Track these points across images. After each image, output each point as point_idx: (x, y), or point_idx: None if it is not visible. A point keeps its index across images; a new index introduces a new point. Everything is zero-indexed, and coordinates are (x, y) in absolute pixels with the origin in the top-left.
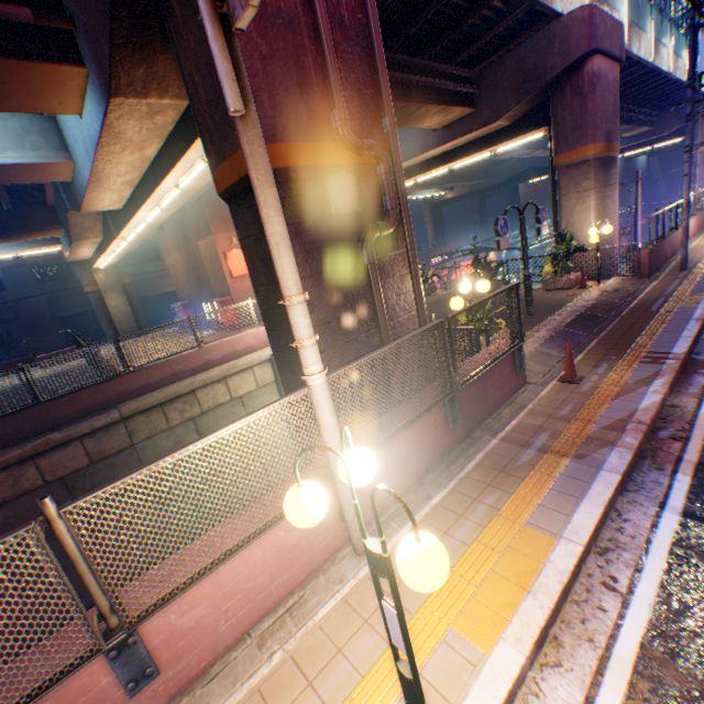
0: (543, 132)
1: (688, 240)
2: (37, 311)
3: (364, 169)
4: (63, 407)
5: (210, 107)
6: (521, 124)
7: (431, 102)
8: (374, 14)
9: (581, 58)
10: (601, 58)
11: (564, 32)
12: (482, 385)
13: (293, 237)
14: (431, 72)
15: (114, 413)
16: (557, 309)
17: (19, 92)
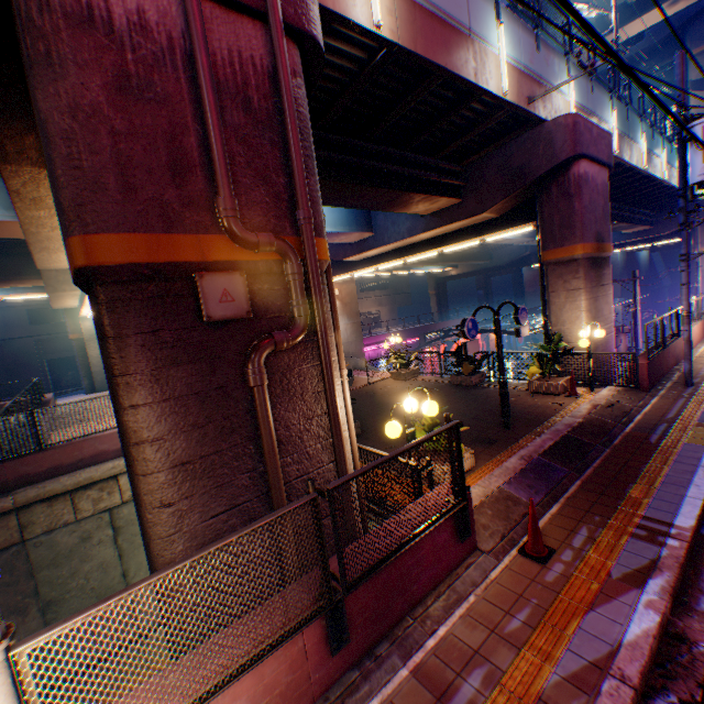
0: (532, 226)
1: (693, 345)
2: (24, 352)
3: (268, 266)
4: None
5: (53, 183)
6: (509, 217)
7: (413, 191)
8: (289, 98)
9: (566, 161)
10: (587, 162)
11: (549, 136)
12: (400, 566)
13: (138, 349)
14: (415, 162)
15: (6, 500)
16: (539, 423)
17: None
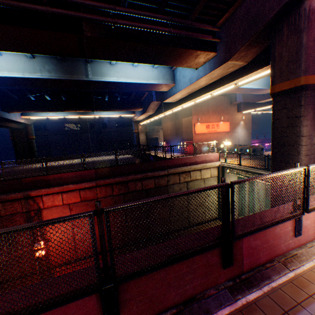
0: None
1: None
2: (113, 136)
3: None
4: (152, 165)
5: (287, 63)
6: None
7: None
8: None
9: None
10: None
11: None
12: None
13: (310, 109)
14: None
15: (166, 171)
16: None
17: (189, 61)
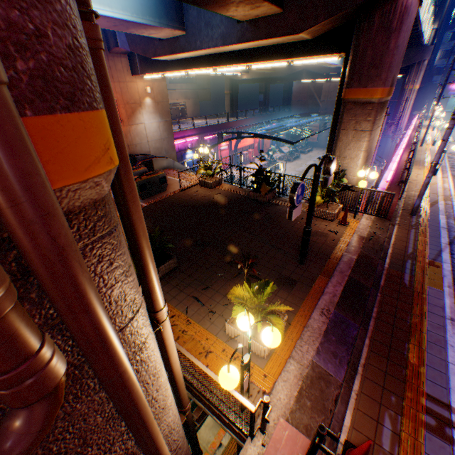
0: (339, 57)
1: None
2: None
3: None
4: None
5: None
6: (322, 42)
7: None
8: None
9: None
10: None
11: None
12: None
13: None
14: None
15: None
16: (325, 259)
17: None
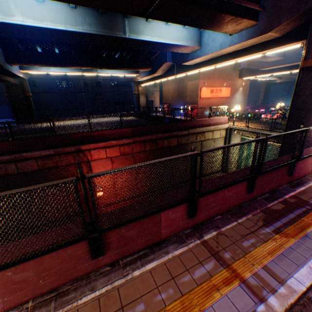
0: None
1: None
2: (108, 98)
3: None
4: (176, 125)
5: None
6: None
7: None
8: None
9: None
10: None
11: None
12: None
13: None
14: None
15: (187, 131)
16: None
17: (230, 27)
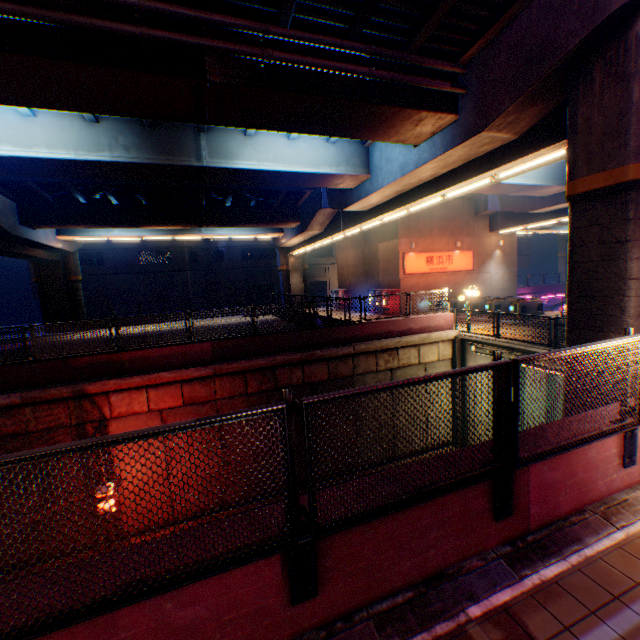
0: None
1: None
2: (236, 279)
3: None
4: (323, 335)
5: (601, 138)
6: None
7: None
8: None
9: None
10: None
11: None
12: None
13: None
14: None
15: (350, 348)
16: None
17: (404, 130)
